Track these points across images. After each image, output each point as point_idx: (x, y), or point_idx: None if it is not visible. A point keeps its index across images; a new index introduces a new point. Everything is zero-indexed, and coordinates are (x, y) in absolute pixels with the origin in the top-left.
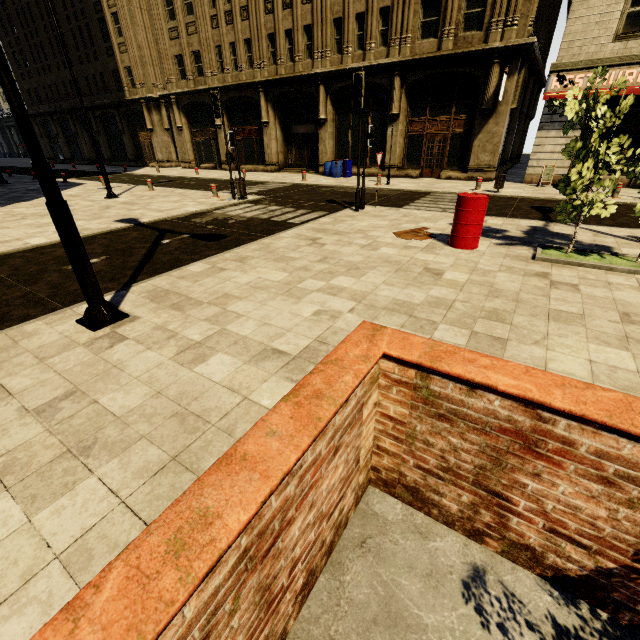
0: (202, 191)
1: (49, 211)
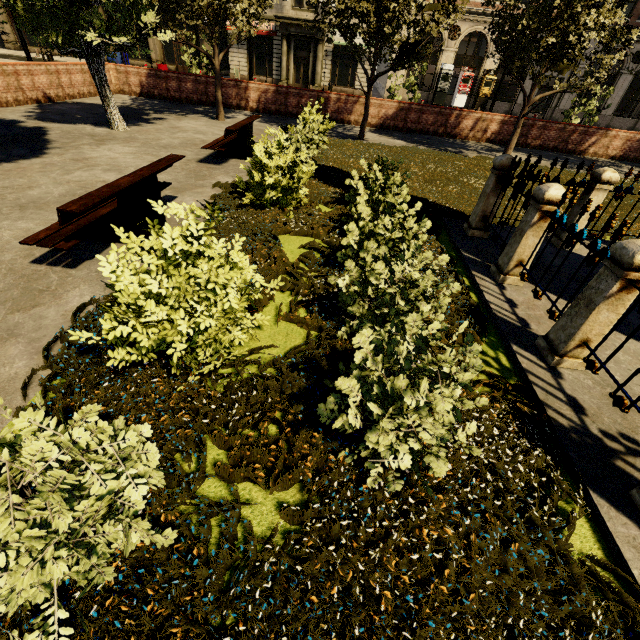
0: (13, 60)
1: (22, 44)
